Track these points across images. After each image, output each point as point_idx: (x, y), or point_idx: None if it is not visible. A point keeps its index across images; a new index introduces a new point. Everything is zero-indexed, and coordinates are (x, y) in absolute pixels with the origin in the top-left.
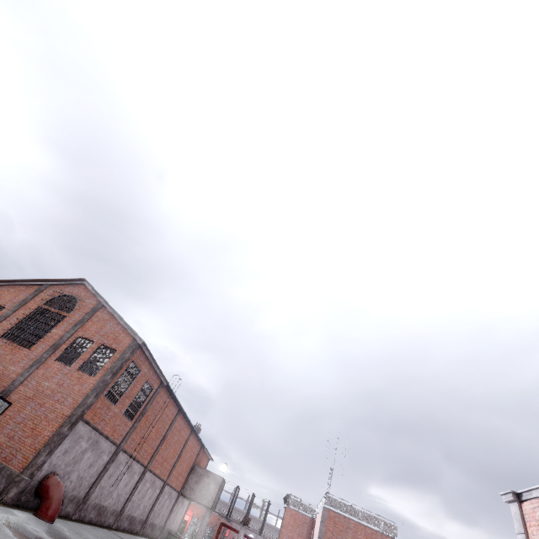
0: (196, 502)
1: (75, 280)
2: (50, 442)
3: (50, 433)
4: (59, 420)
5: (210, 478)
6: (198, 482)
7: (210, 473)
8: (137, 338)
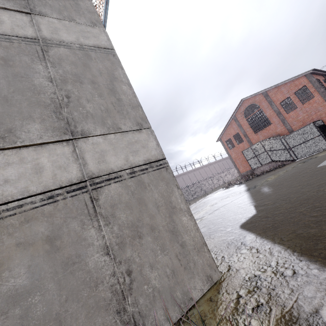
0: None
1: (239, 104)
2: None
3: None
4: None
5: None
6: None
7: None
8: (306, 73)
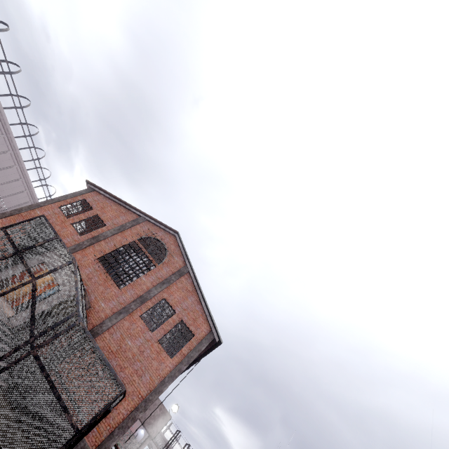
0: (143, 425)
1: (169, 228)
2: (124, 425)
3: (125, 411)
4: (135, 398)
5: (161, 411)
6: (151, 410)
7: (163, 407)
8: (215, 332)
